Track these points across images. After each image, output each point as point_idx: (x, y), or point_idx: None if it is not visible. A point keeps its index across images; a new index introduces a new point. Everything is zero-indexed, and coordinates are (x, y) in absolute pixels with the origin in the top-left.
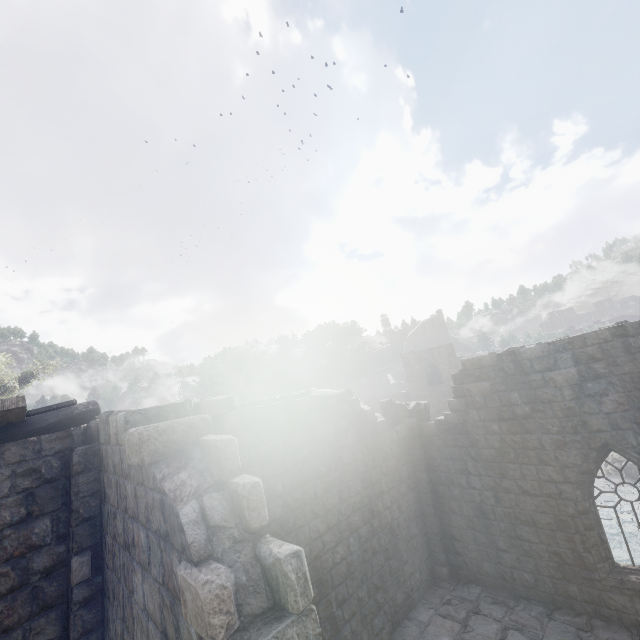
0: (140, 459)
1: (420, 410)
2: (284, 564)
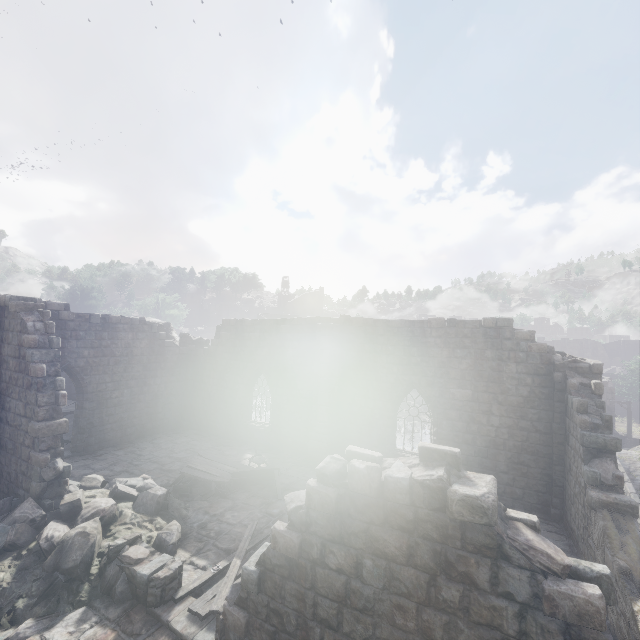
0: (16, 310)
1: (201, 342)
2: (54, 338)
